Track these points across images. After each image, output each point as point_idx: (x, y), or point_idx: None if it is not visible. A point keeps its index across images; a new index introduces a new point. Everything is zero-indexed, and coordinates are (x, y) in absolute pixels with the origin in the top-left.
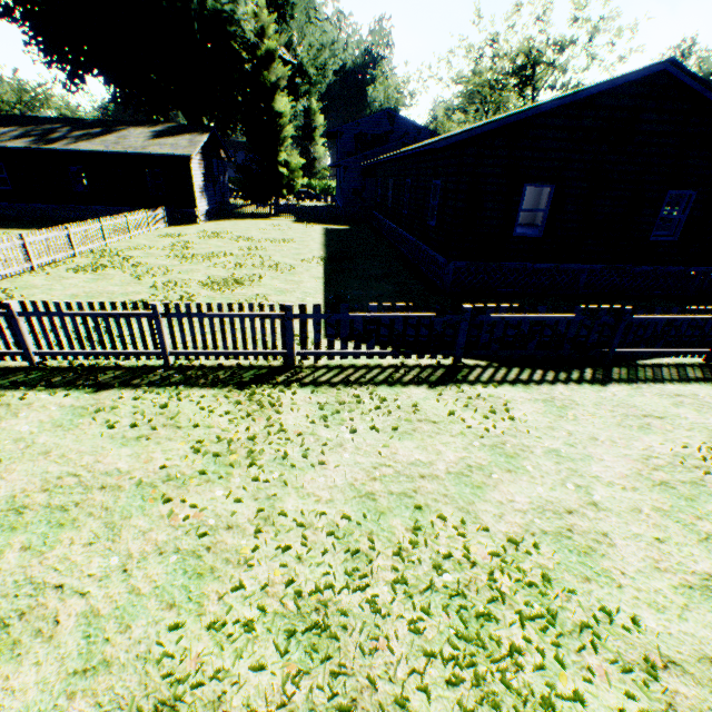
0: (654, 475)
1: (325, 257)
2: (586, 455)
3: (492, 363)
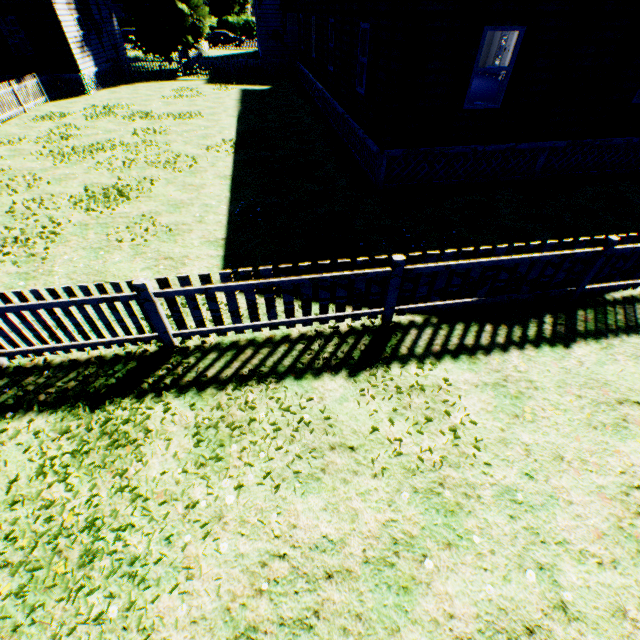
0: (638, 528)
1: (237, 140)
2: (550, 496)
3: (430, 317)
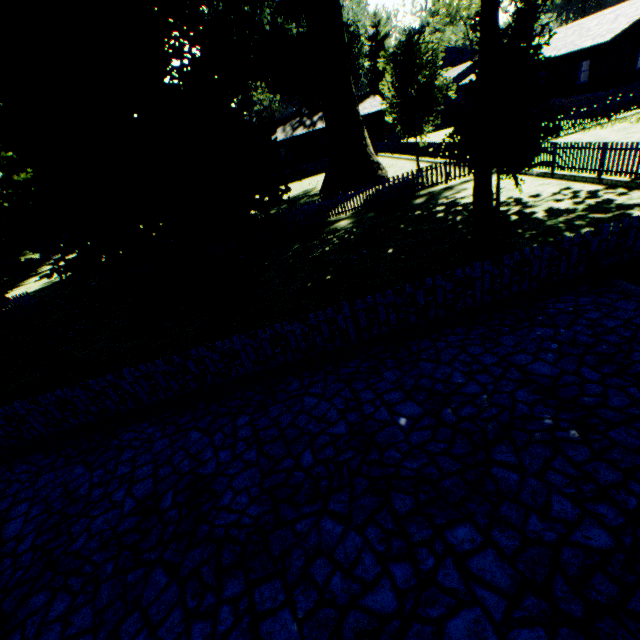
0: None
1: None
2: None
3: None
